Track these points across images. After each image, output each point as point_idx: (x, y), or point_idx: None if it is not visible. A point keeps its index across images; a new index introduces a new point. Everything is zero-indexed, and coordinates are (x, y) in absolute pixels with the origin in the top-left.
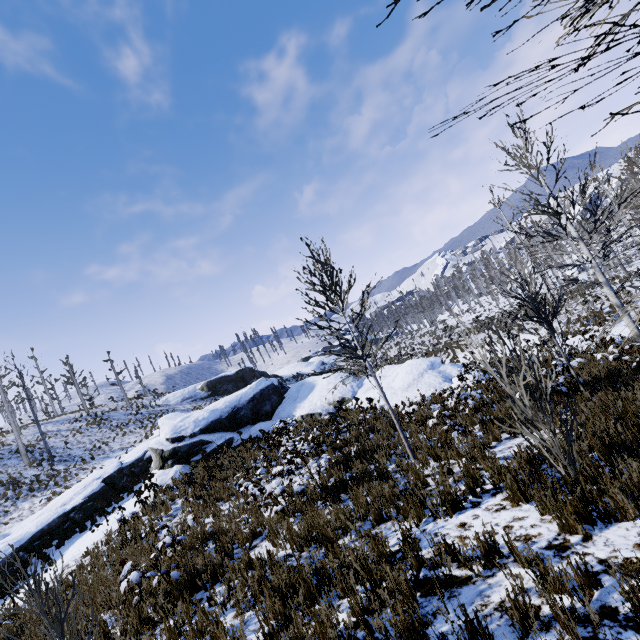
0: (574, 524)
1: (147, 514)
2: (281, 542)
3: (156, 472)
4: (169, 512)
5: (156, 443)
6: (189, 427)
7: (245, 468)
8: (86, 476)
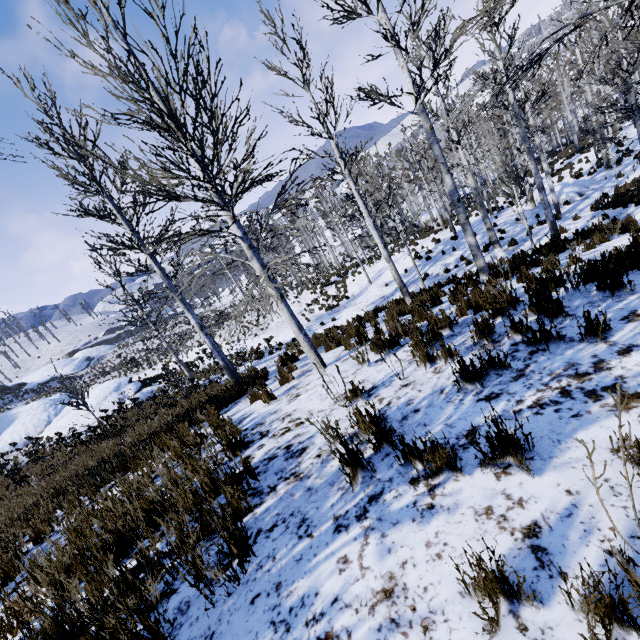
0: None
1: None
2: None
3: None
4: None
5: None
6: None
7: None
8: None
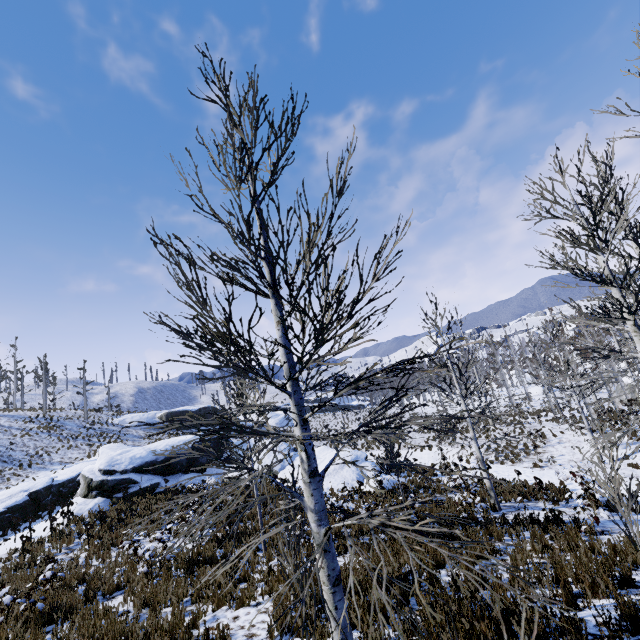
0: (273, 632)
1: (51, 541)
2: (131, 599)
3: (79, 499)
4: (71, 545)
5: (89, 471)
6: (124, 462)
7: (152, 519)
8: (17, 483)
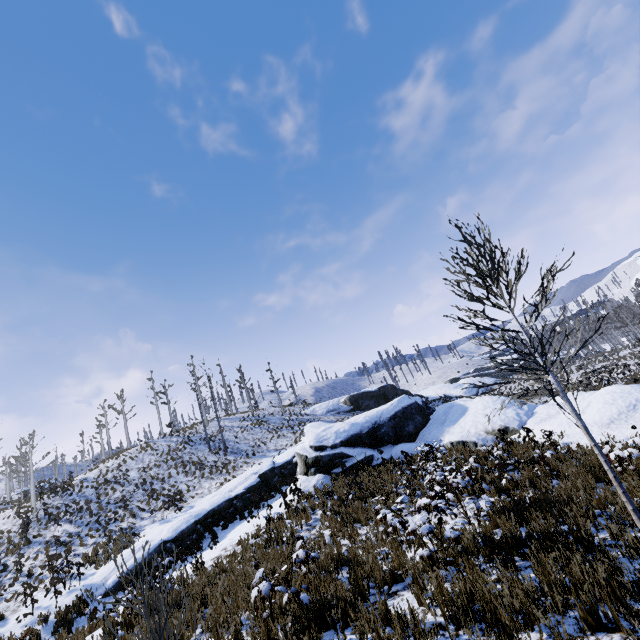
0: None
1: (290, 518)
2: (428, 601)
3: (300, 477)
4: (309, 521)
5: (301, 449)
6: (330, 437)
7: (385, 491)
8: (248, 469)
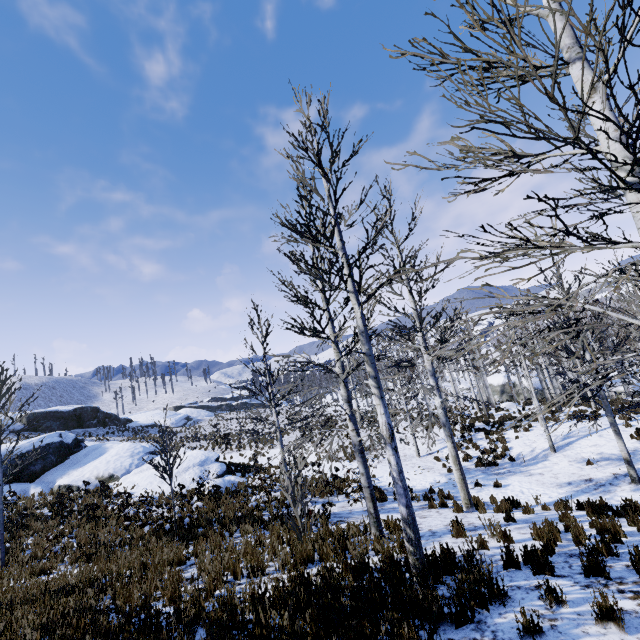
0: None
1: None
2: None
3: None
4: None
5: None
6: None
7: None
8: None
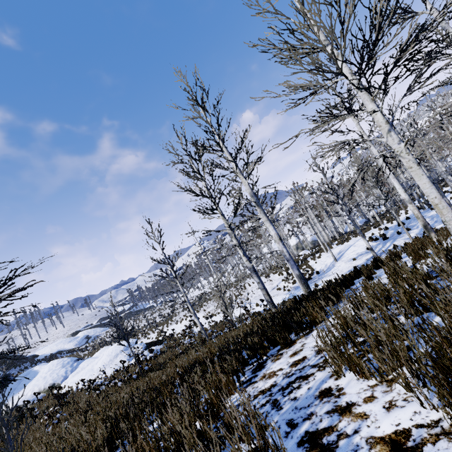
0: None
1: None
2: None
3: None
4: None
5: None
6: None
7: None
8: None
